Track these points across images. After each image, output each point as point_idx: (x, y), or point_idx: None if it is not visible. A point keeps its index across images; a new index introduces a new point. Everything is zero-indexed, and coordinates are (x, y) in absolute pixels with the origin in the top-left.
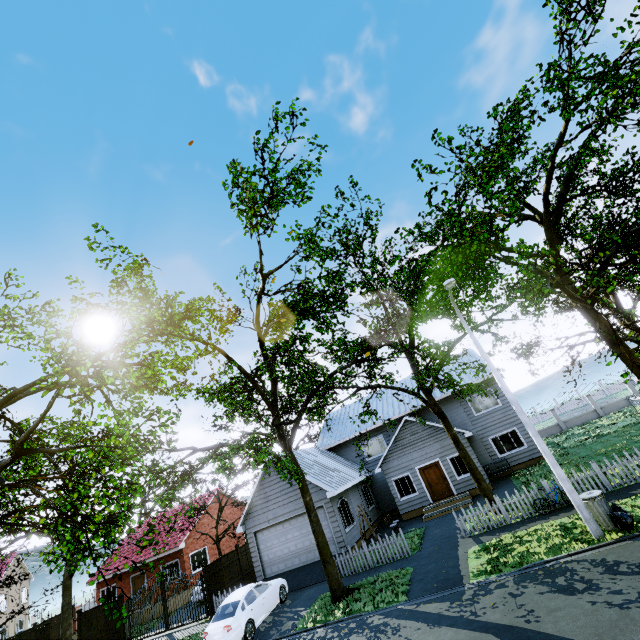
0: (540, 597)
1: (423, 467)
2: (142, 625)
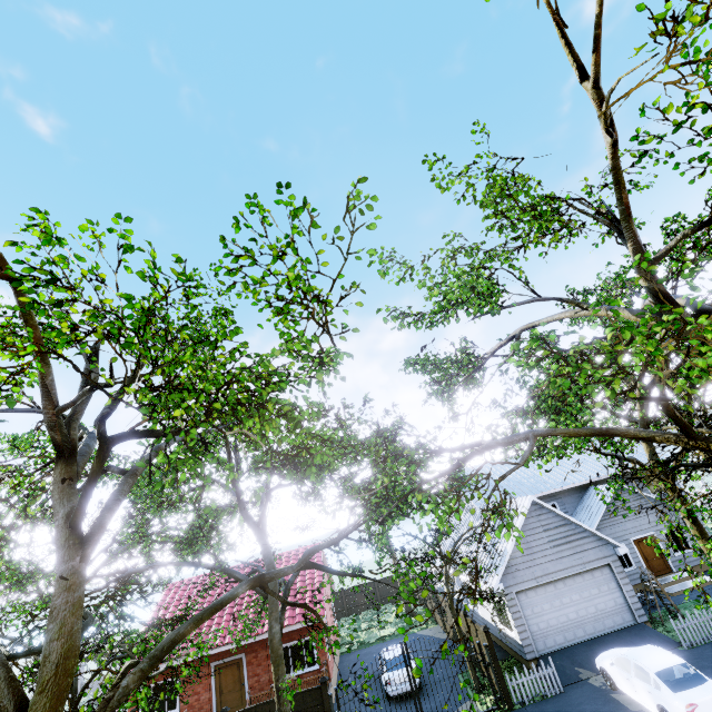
0: None
1: (638, 539)
2: None
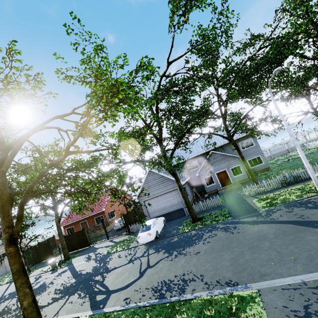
0: (303, 211)
1: (218, 173)
2: (91, 239)
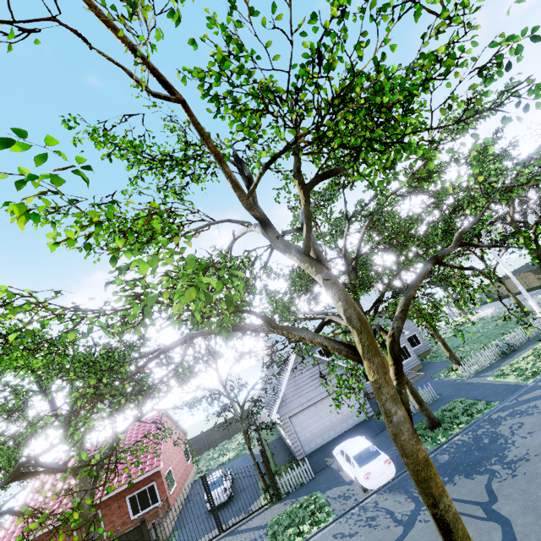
0: None
1: None
2: None
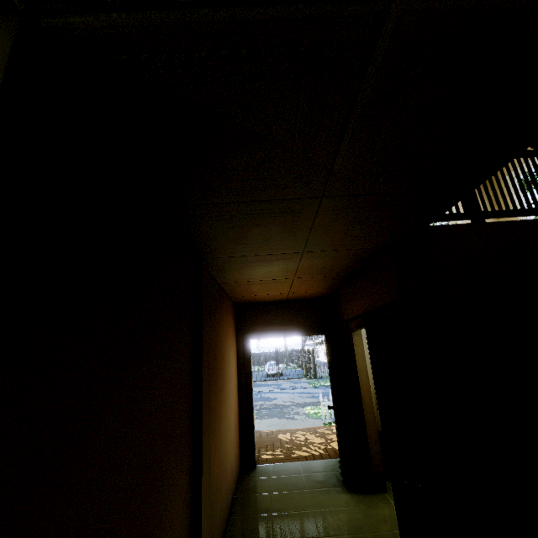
0: None
1: None
2: None
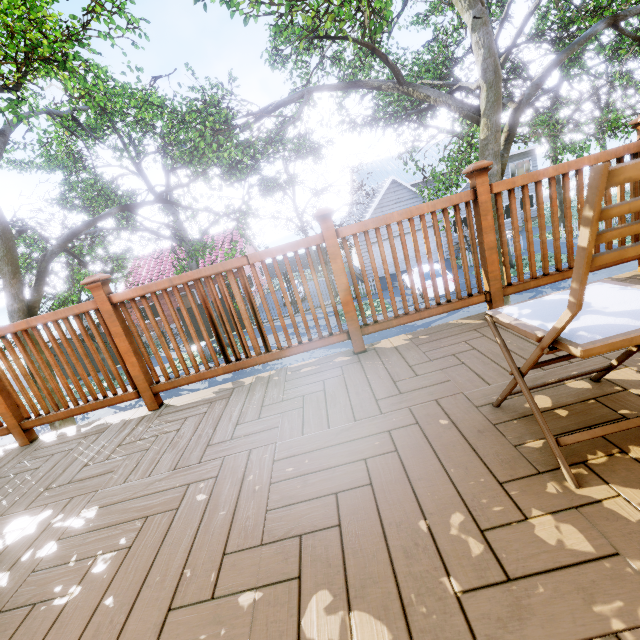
0: None
1: None
2: None
